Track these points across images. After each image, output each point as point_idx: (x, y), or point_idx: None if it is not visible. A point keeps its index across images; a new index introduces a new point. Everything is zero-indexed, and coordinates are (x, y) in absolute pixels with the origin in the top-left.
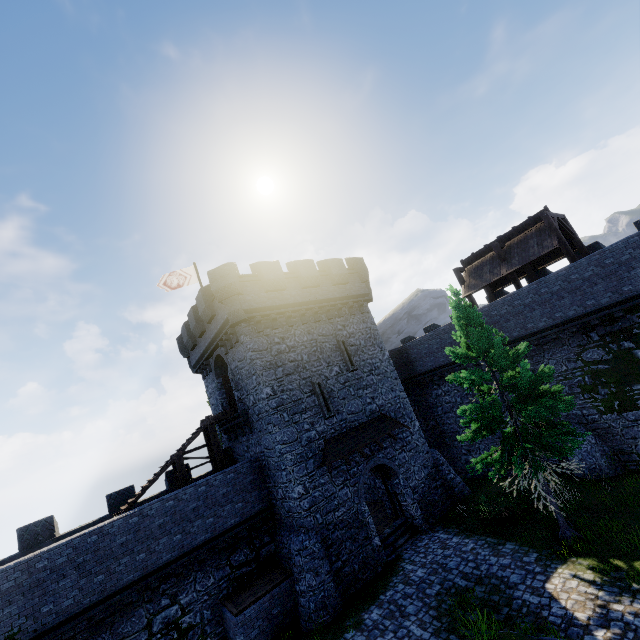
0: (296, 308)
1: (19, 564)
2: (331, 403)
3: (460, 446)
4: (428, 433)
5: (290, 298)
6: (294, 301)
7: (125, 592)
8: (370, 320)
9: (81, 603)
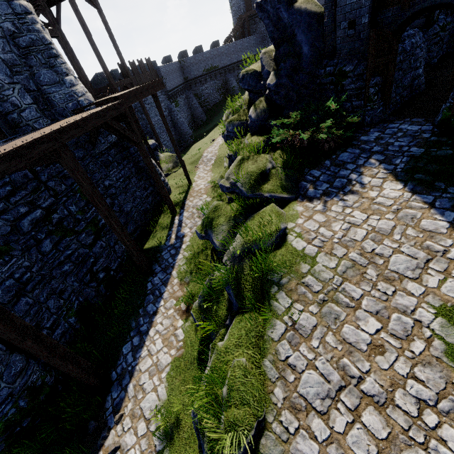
0: None
1: (215, 49)
2: None
3: None
4: None
5: None
6: None
7: (234, 65)
8: None
9: (227, 64)
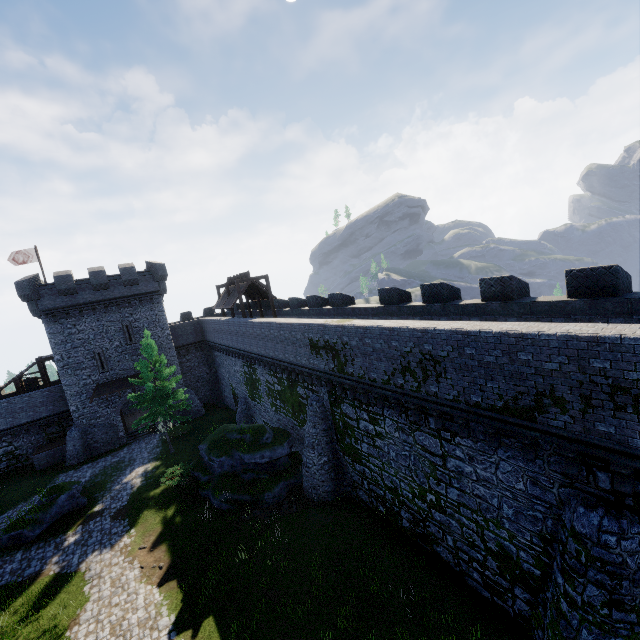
0: (87, 306)
1: None
2: (108, 364)
3: (222, 387)
4: (210, 375)
5: (82, 299)
6: (85, 301)
7: None
8: (159, 309)
9: None
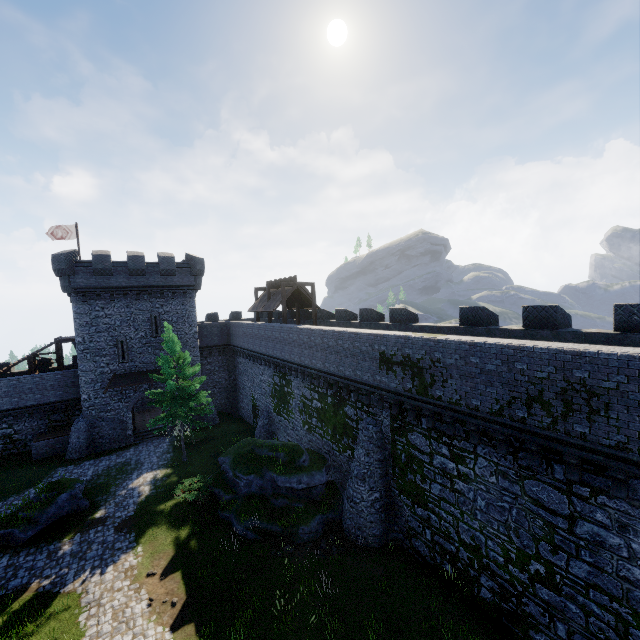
0: (119, 289)
1: None
2: (129, 354)
3: (240, 396)
4: (229, 382)
5: (116, 282)
6: (118, 285)
7: None
8: (190, 304)
9: None
